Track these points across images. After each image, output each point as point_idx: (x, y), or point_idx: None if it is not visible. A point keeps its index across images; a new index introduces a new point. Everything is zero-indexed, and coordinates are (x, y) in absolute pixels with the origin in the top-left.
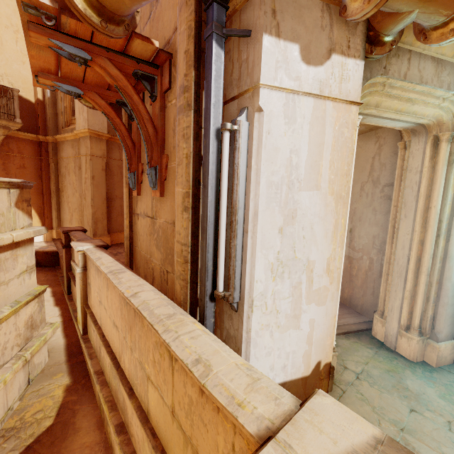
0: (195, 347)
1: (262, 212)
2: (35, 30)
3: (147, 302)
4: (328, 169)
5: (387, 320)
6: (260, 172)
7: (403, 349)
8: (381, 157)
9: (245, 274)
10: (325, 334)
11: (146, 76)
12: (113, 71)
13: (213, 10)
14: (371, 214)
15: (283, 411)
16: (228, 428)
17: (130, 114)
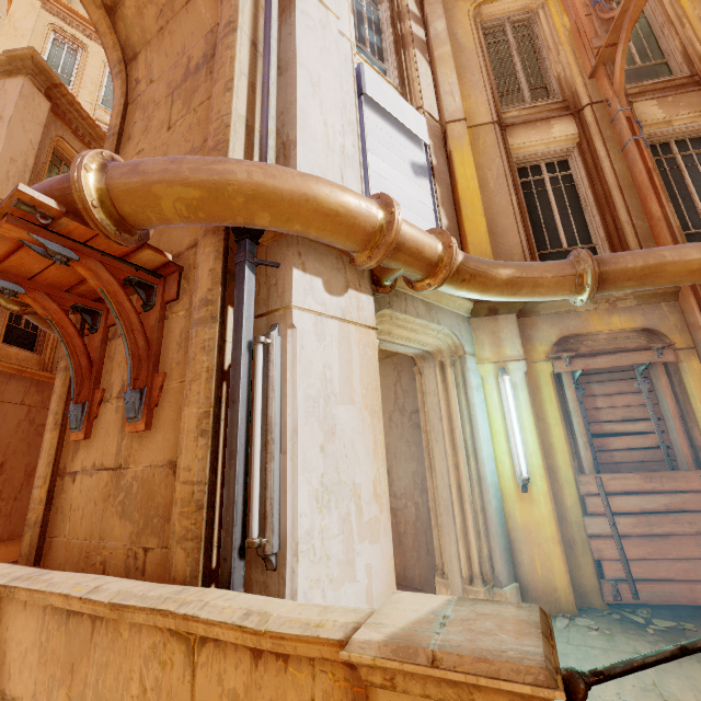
0: (238, 605)
1: (301, 427)
2: (14, 223)
3: (128, 590)
4: (360, 384)
5: (450, 578)
6: (297, 384)
7: None
8: (402, 383)
9: (285, 508)
10: (385, 585)
11: (143, 283)
12: (105, 274)
13: (246, 244)
14: (405, 447)
15: (365, 614)
16: (304, 680)
17: (91, 324)
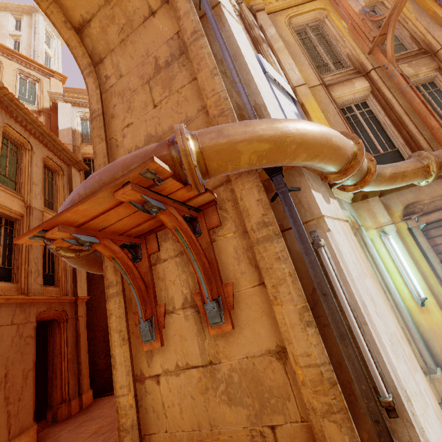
0: None
1: (365, 302)
2: (135, 188)
3: None
4: (362, 261)
5: None
6: (350, 271)
7: None
8: None
9: (385, 366)
10: (433, 400)
11: (190, 218)
12: (178, 217)
13: (281, 178)
14: None
15: None
16: None
17: (135, 255)
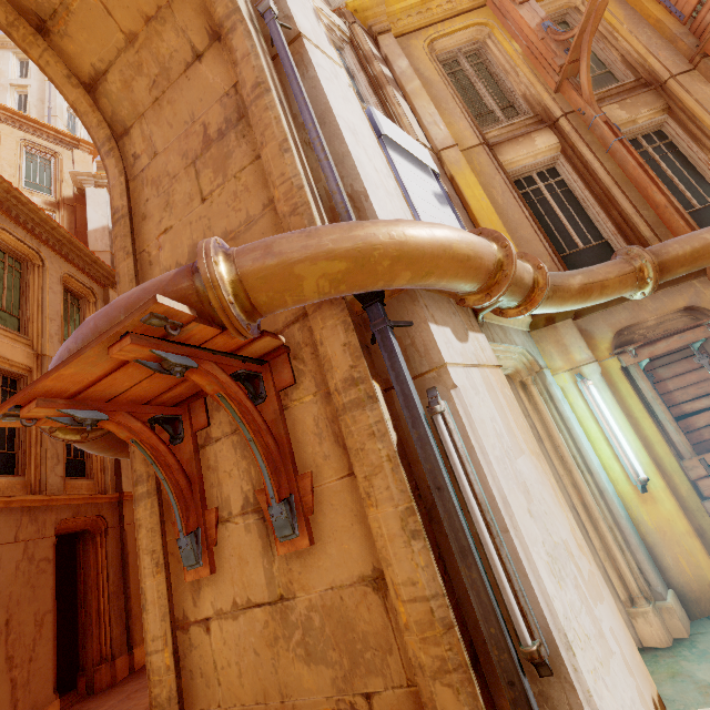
0: None
1: (509, 496)
2: (138, 341)
3: None
4: (518, 429)
5: None
6: (485, 449)
7: (649, 635)
8: None
9: (534, 596)
10: (629, 645)
11: (249, 375)
12: (222, 376)
13: (379, 308)
14: None
15: None
16: None
17: (173, 433)
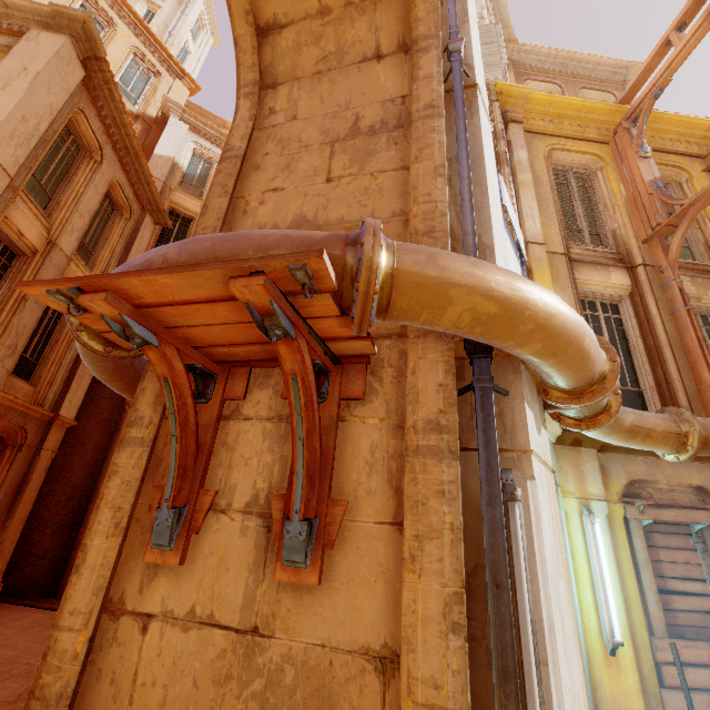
0: None
1: (555, 623)
2: (268, 286)
3: None
4: (559, 547)
5: None
6: (546, 559)
7: None
8: None
9: None
10: None
11: (320, 369)
12: (307, 359)
13: (489, 365)
14: None
15: None
16: None
17: (201, 390)
